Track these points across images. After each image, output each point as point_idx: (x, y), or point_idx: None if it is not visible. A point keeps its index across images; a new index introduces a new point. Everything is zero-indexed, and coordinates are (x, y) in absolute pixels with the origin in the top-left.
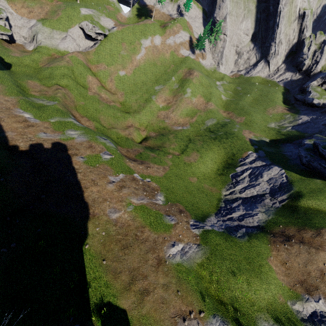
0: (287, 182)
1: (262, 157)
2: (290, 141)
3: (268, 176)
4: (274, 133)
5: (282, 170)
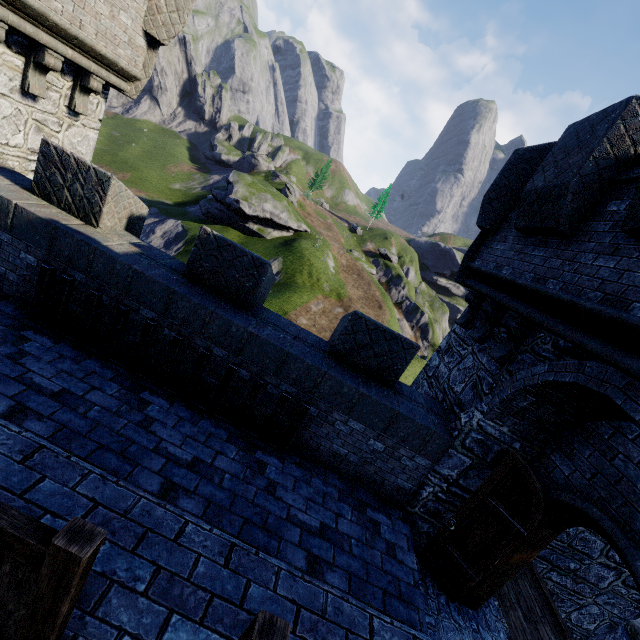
0: (183, 230)
1: (155, 214)
2: (199, 202)
3: (162, 231)
4: (180, 195)
5: (179, 221)
